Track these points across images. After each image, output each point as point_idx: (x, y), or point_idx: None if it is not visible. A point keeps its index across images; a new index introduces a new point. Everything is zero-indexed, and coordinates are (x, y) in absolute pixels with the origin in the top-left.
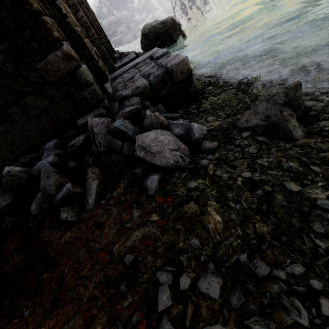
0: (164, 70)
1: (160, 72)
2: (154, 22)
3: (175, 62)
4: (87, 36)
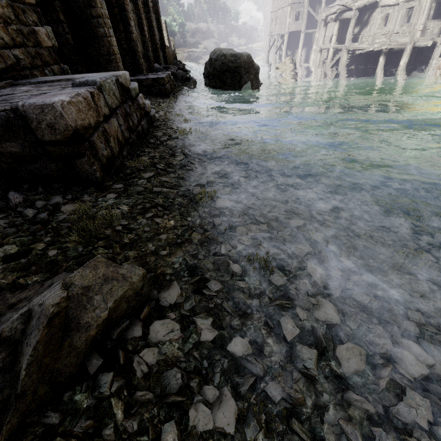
0: (11, 107)
1: (1, 107)
2: (228, 50)
3: (34, 102)
4: (28, 1)
